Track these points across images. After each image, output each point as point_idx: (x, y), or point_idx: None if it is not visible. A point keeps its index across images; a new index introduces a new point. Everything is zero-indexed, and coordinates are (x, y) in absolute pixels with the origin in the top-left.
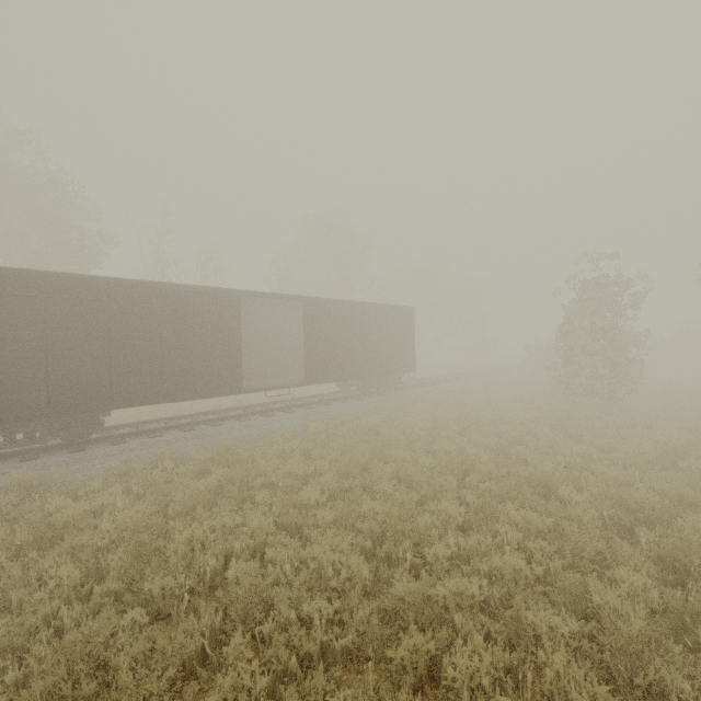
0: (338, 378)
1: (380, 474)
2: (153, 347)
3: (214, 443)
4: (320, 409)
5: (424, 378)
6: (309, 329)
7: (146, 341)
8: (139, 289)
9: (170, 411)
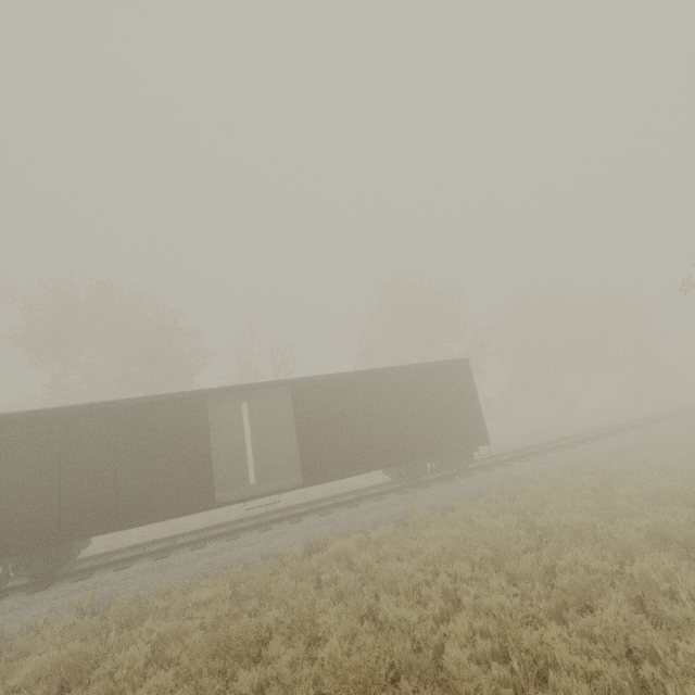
0: (355, 470)
1: (210, 691)
2: (107, 469)
3: (162, 579)
4: (336, 514)
5: (531, 445)
6: (302, 415)
7: (98, 464)
8: (93, 412)
9: (201, 522)
